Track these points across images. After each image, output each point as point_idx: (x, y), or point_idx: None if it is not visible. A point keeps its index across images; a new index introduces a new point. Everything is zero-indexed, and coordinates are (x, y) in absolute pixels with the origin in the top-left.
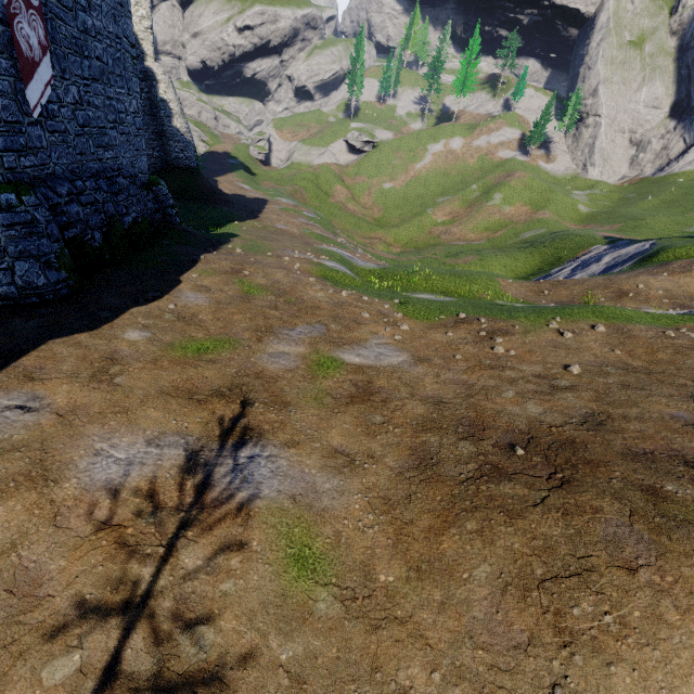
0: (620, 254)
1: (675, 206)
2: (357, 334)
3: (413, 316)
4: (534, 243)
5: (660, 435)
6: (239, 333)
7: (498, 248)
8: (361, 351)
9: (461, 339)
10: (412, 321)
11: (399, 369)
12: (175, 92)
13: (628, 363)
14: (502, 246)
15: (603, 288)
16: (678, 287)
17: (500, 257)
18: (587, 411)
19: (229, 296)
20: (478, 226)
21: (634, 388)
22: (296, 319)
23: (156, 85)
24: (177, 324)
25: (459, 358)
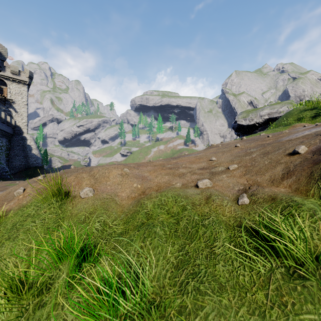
0: None
1: None
2: None
3: None
4: None
5: None
6: None
7: None
8: None
9: None
10: None
11: None
12: (34, 142)
13: None
14: None
15: None
16: None
17: None
18: None
19: None
20: None
21: None
22: None
23: (26, 141)
24: None
25: None
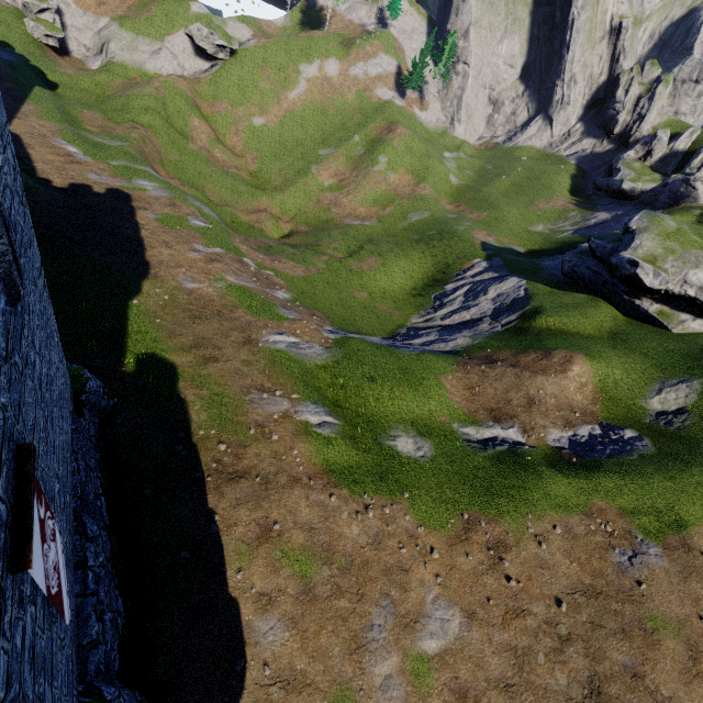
0: (503, 291)
1: (521, 193)
2: (414, 595)
3: (430, 523)
4: (423, 237)
5: (627, 698)
6: (342, 670)
7: (391, 237)
8: (430, 627)
9: (481, 566)
10: (434, 536)
11: (463, 641)
12: None
13: (583, 583)
14: (394, 232)
15: (517, 391)
16: (561, 393)
17: (399, 259)
18: (587, 674)
19: (294, 599)
20: (367, 197)
21: (597, 627)
22: (365, 602)
23: None
24: (291, 702)
25: (492, 603)
